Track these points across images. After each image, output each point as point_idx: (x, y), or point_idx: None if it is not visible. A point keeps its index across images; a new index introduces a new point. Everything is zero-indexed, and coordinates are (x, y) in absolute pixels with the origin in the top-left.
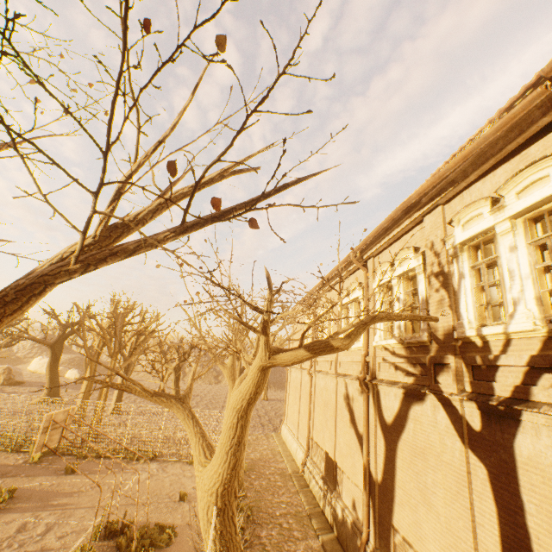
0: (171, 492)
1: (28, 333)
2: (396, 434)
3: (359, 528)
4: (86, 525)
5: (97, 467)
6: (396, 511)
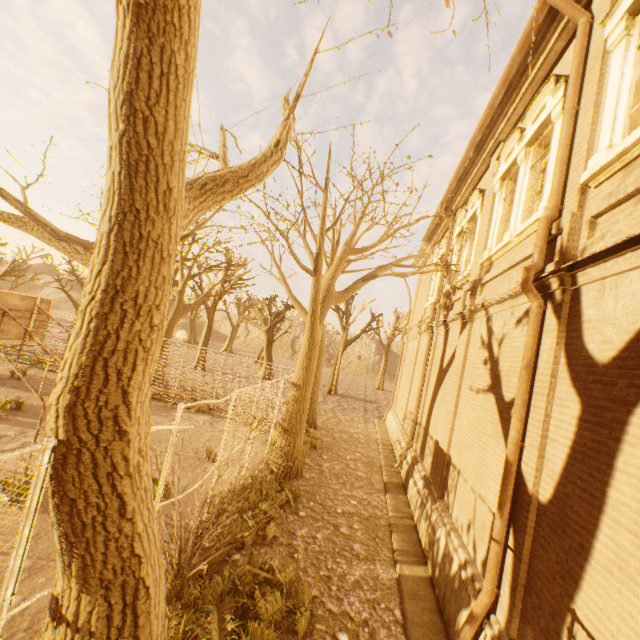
0: (202, 447)
1: None
2: (633, 380)
3: (474, 578)
4: None
5: None
6: (593, 585)
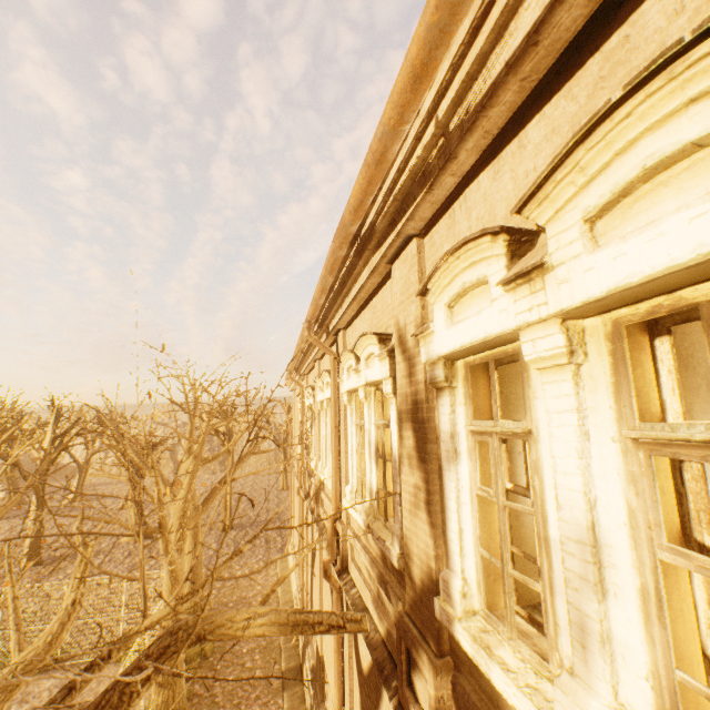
0: None
1: None
2: (371, 705)
3: None
4: None
5: None
6: None
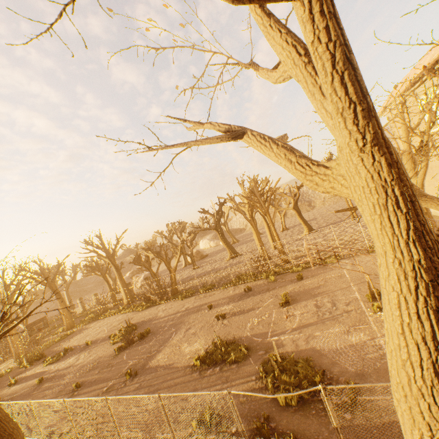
0: None
1: (200, 227)
2: None
3: None
4: (353, 297)
5: (311, 273)
6: None
